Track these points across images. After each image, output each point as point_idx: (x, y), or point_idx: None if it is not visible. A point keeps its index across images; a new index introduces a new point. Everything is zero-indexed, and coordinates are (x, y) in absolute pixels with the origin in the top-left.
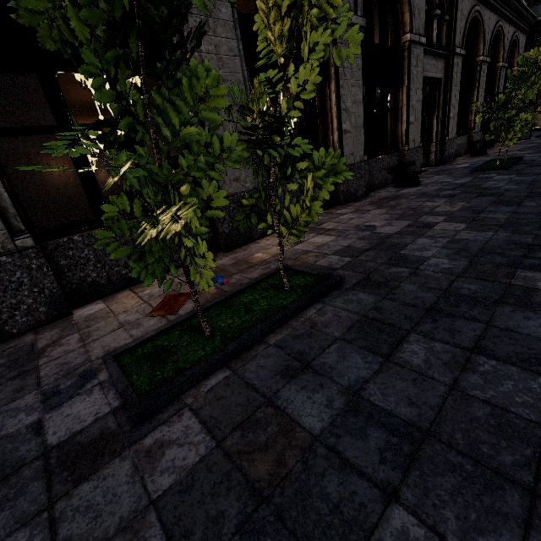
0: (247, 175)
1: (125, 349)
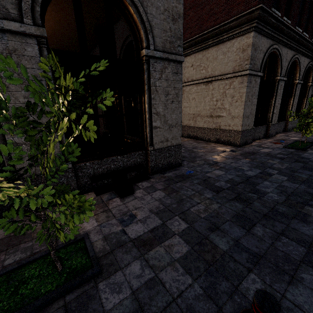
0: (275, 120)
1: (286, 146)
